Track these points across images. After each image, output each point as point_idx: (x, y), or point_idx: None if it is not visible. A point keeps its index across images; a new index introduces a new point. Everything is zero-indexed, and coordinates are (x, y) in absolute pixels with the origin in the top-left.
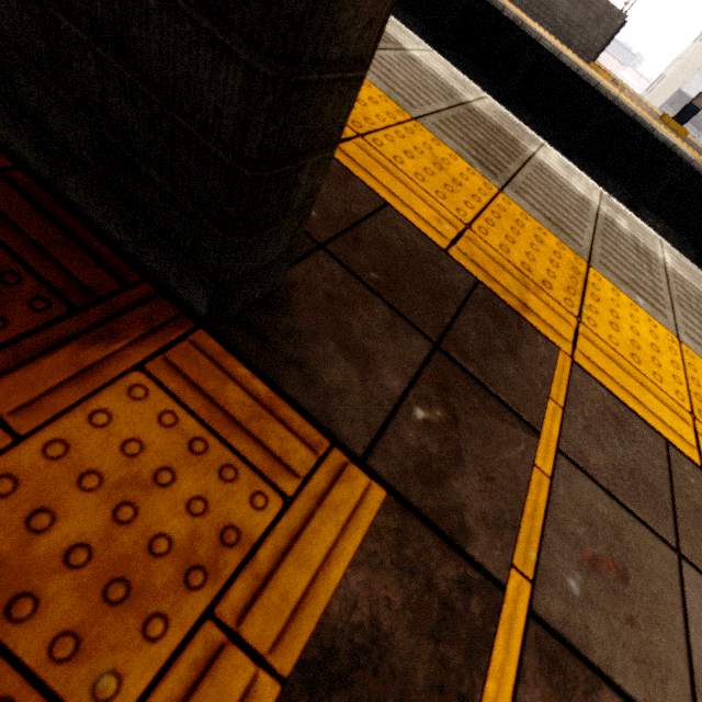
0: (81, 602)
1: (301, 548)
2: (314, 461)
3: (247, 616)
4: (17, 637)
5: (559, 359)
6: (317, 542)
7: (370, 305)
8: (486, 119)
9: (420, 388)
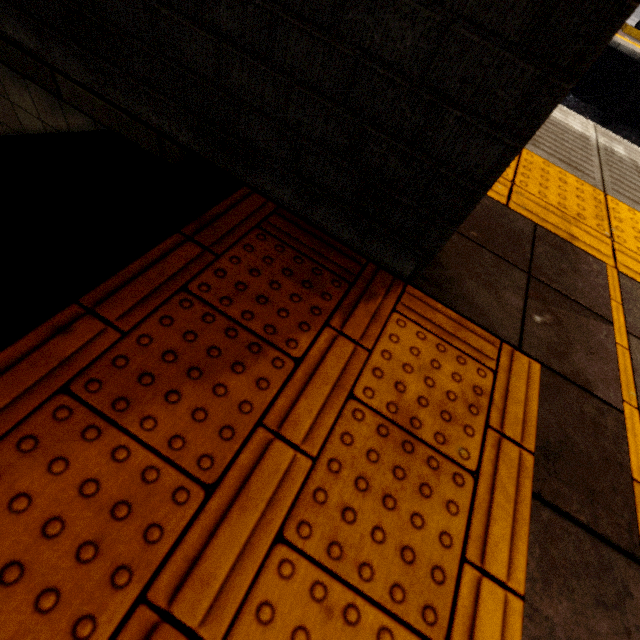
0: (435, 421)
1: (511, 395)
2: (496, 351)
3: (503, 427)
4: (420, 435)
5: (608, 271)
6: (517, 392)
7: (480, 254)
8: None
9: (531, 303)
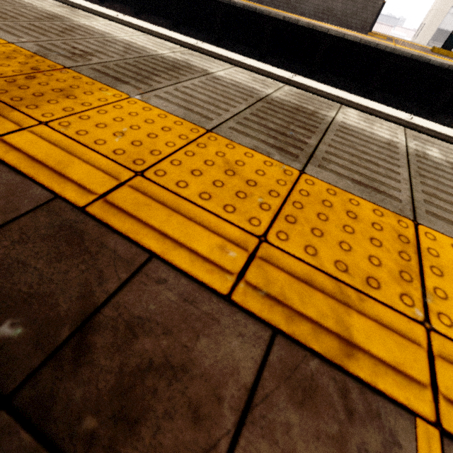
0: None
1: None
2: None
3: None
4: None
5: (421, 443)
6: None
7: None
8: (285, 103)
9: None
